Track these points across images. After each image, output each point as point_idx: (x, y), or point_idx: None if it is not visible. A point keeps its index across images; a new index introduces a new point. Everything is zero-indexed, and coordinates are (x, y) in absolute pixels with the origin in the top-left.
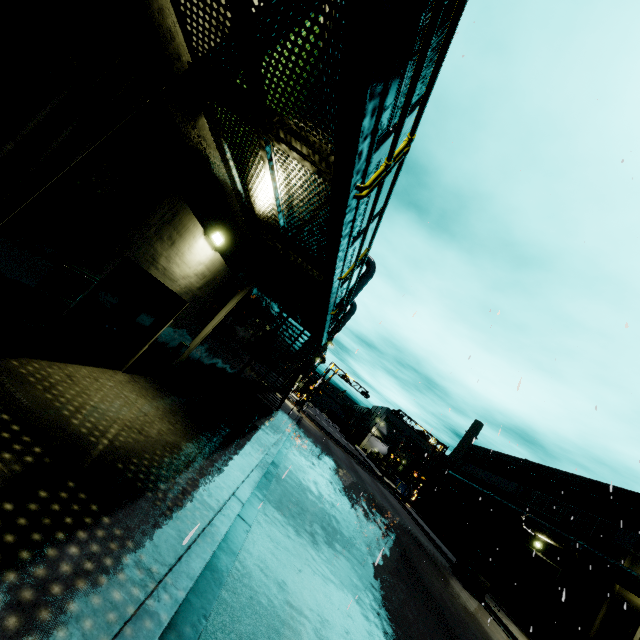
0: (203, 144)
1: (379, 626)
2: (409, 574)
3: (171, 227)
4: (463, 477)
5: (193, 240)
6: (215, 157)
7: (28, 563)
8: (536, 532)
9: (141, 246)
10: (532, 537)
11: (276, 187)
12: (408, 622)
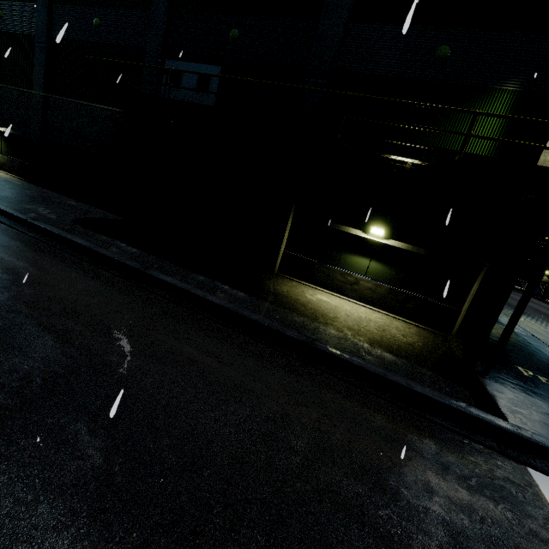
0: None
1: None
2: None
3: None
4: None
5: None
6: None
7: None
8: None
9: None
10: None
11: None
12: None
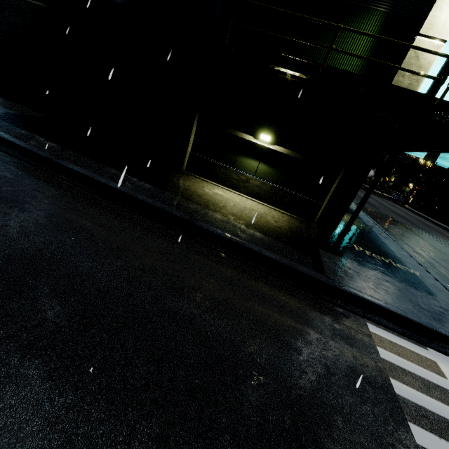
0: None
1: (440, 255)
2: (435, 239)
3: None
4: None
5: None
6: None
7: (392, 251)
8: None
9: None
10: None
11: None
12: (447, 253)
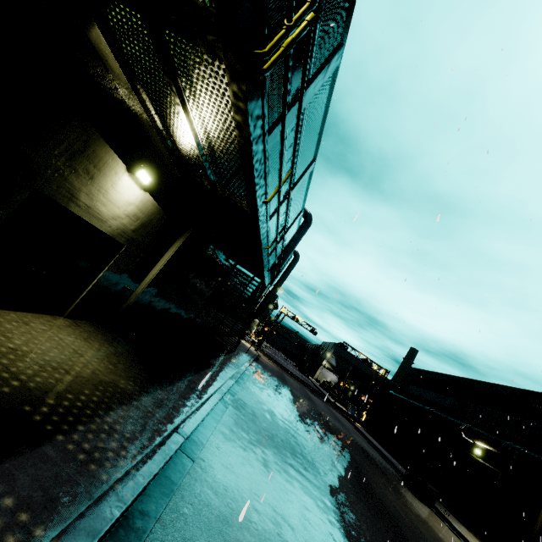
0: (103, 62)
1: None
2: (363, 490)
3: (85, 159)
4: (405, 396)
5: (116, 177)
6: (122, 81)
7: None
8: (475, 440)
9: (52, 178)
10: (472, 445)
11: (184, 101)
12: (365, 541)
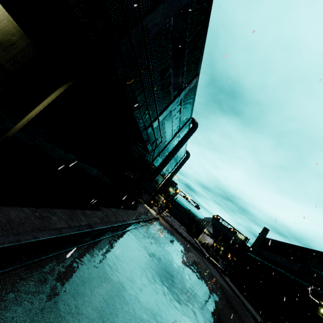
0: None
1: None
2: None
3: None
4: (260, 258)
5: None
6: None
7: None
8: (321, 301)
9: None
10: (317, 305)
11: None
12: None
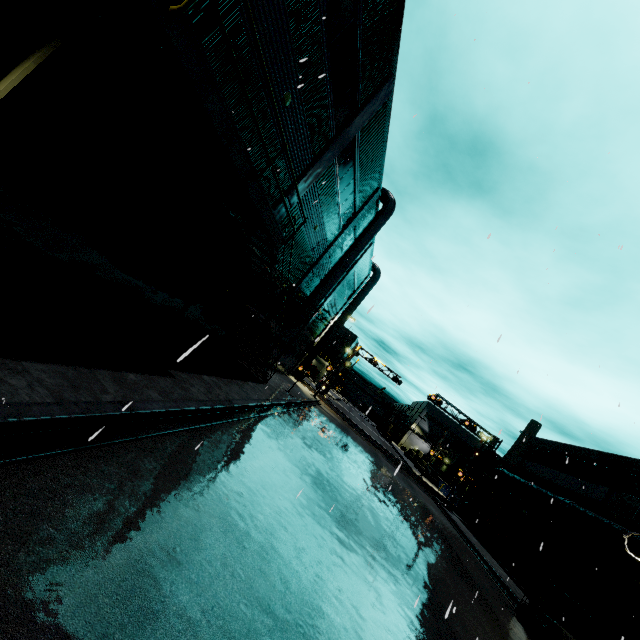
0: None
1: None
2: None
3: None
4: (524, 478)
5: None
6: None
7: None
8: None
9: None
10: None
11: None
12: None
